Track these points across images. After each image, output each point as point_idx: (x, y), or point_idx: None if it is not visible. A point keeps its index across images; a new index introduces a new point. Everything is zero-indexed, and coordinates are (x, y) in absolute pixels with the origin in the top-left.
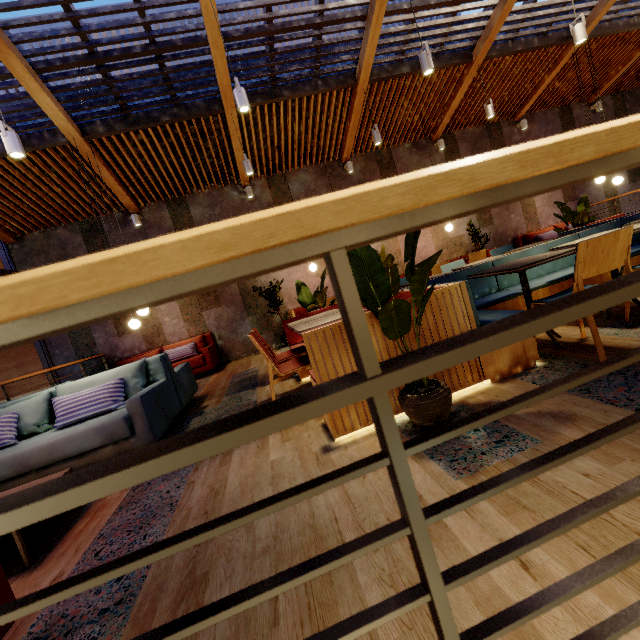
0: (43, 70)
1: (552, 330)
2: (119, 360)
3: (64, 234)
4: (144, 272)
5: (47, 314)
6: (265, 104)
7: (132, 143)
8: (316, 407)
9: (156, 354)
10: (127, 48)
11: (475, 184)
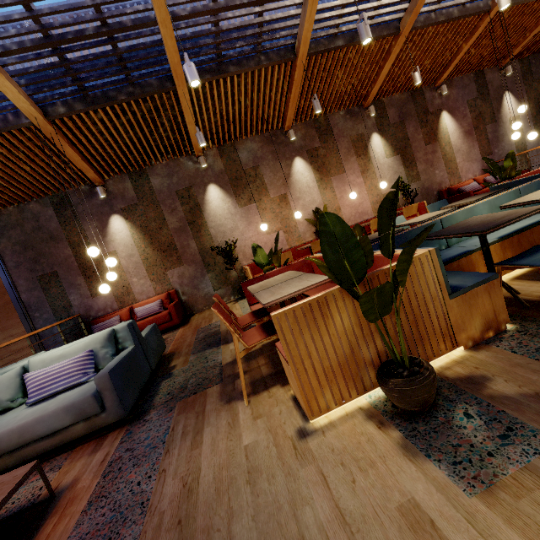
0: (0, 55)
1: (512, 287)
2: (94, 319)
3: (36, 208)
4: None
5: None
6: (213, 80)
7: (92, 121)
8: None
9: (127, 312)
10: (80, 30)
11: None
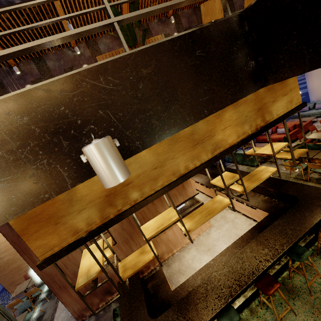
0: None
1: None
2: None
3: None
4: None
5: None
6: None
7: (1, 20)
8: None
9: None
10: None
11: None
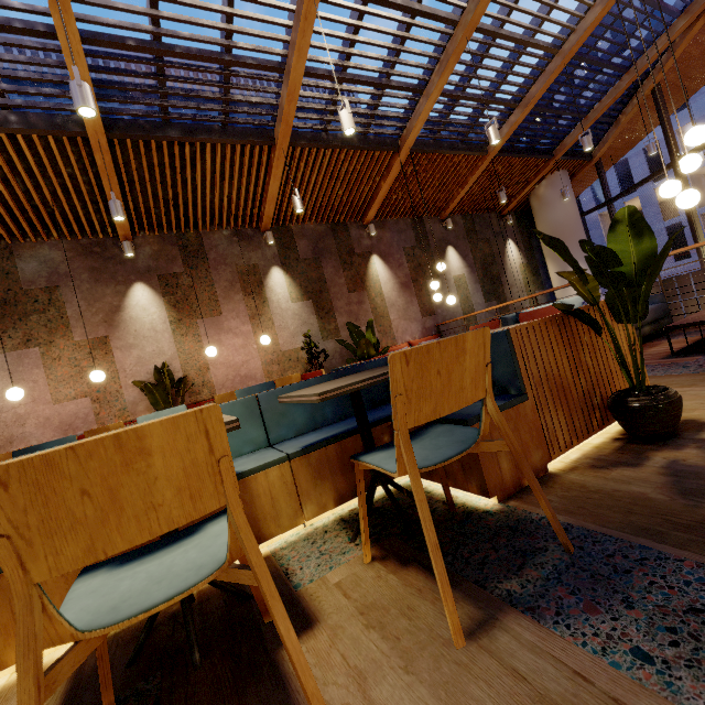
0: None
1: None
2: None
3: None
4: None
5: None
6: None
7: None
8: None
9: None
10: None
11: None
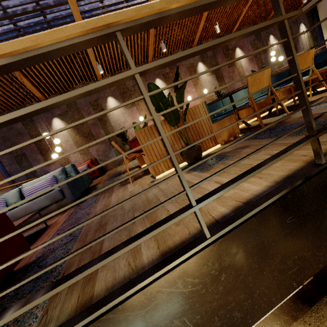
0: None
1: (247, 123)
2: None
3: None
4: (63, 34)
5: (39, 48)
6: None
7: None
8: (118, 76)
9: None
10: (24, 8)
11: (153, 9)
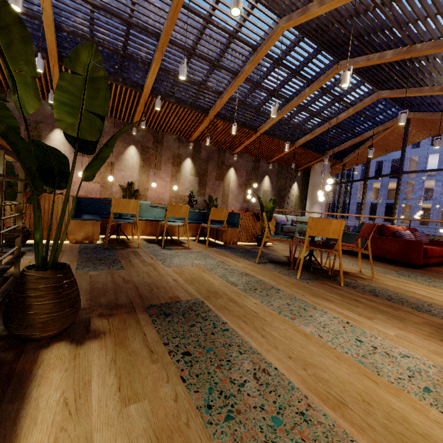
0: None
1: (126, 236)
2: None
3: None
4: None
5: None
6: None
7: None
8: None
9: None
10: None
11: None
